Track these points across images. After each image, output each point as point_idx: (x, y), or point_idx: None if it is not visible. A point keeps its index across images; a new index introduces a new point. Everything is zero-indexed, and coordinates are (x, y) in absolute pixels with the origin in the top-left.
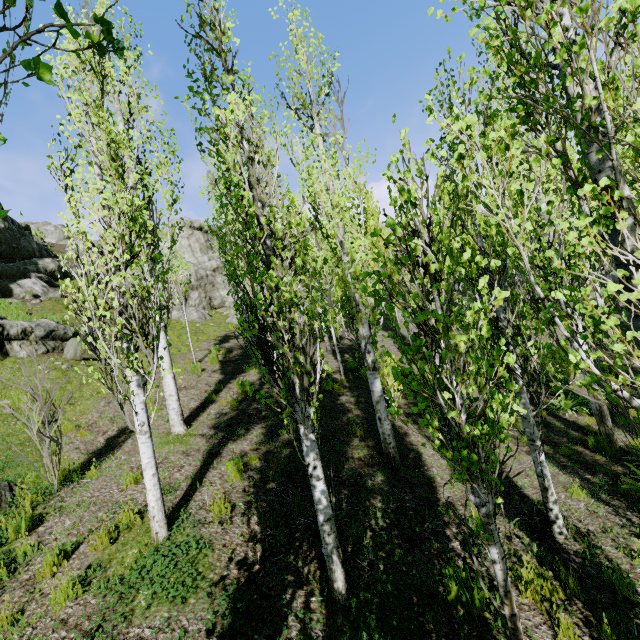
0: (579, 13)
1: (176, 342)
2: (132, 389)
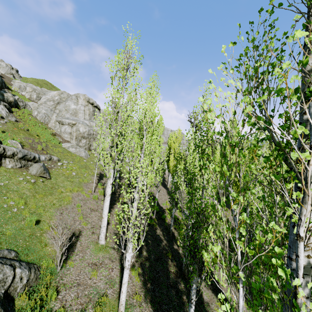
0: None
1: (79, 173)
2: (129, 250)
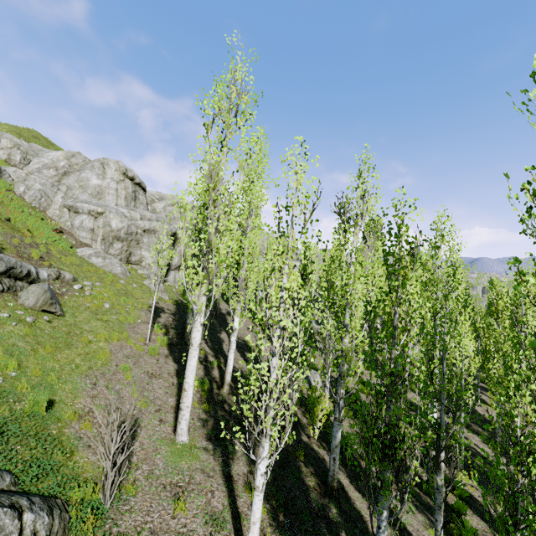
0: None
1: (116, 304)
2: (265, 453)
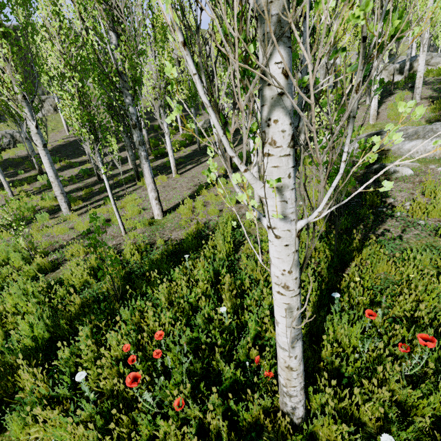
0: None
1: None
2: None
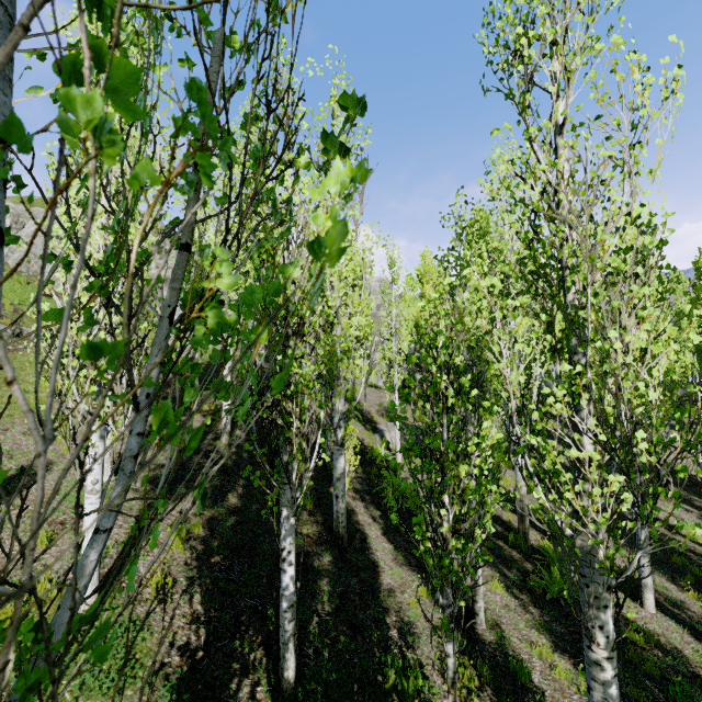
0: (588, 258)
1: None
2: (92, 440)
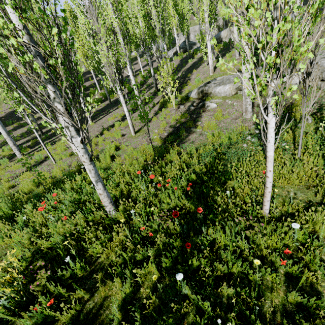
0: None
1: None
2: None
